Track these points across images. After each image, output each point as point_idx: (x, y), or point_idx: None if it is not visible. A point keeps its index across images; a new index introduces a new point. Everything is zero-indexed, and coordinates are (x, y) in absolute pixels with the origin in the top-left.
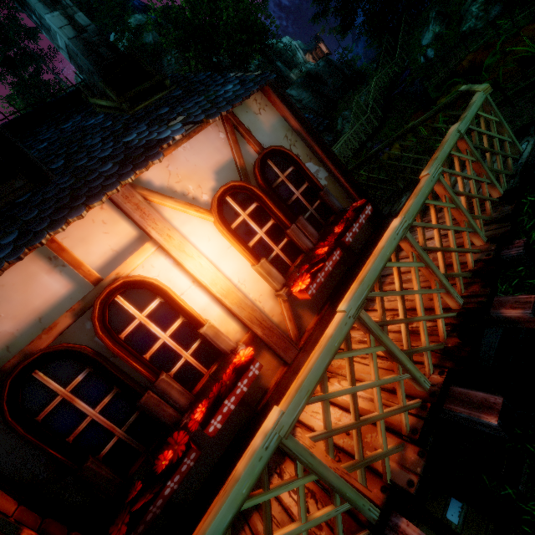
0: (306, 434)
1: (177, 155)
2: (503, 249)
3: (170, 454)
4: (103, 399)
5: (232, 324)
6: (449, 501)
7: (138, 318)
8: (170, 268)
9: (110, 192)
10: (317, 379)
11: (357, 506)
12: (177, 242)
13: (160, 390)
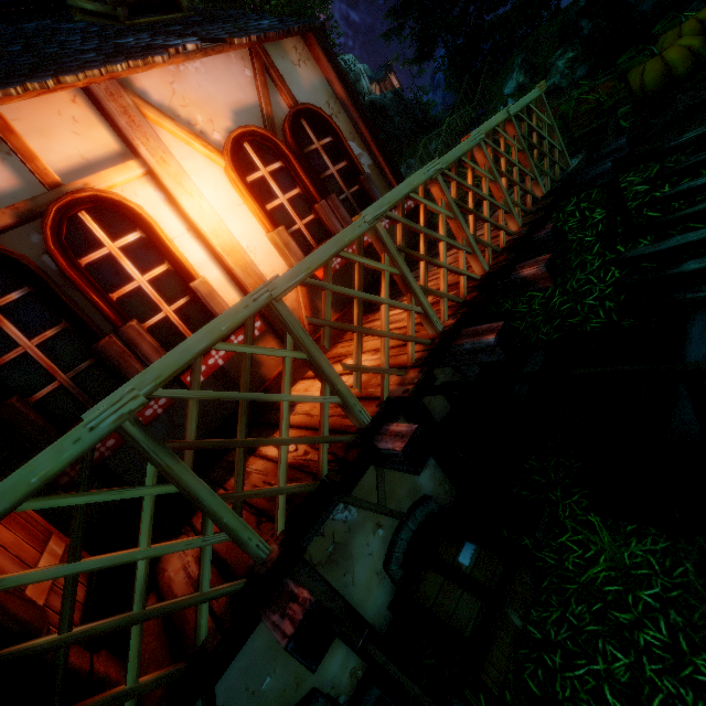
0: (307, 404)
1: (187, 75)
2: (535, 233)
3: None
4: (44, 331)
5: (233, 294)
6: (463, 545)
7: (107, 247)
8: (160, 204)
9: (91, 73)
10: (320, 262)
11: (348, 402)
12: (173, 170)
13: (126, 338)
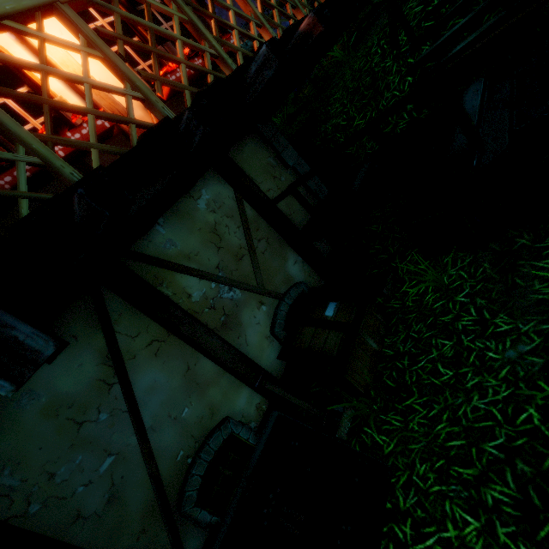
0: None
1: None
2: None
3: None
4: None
5: None
6: (328, 305)
7: None
8: (12, 44)
9: None
10: None
11: (149, 98)
12: None
13: None
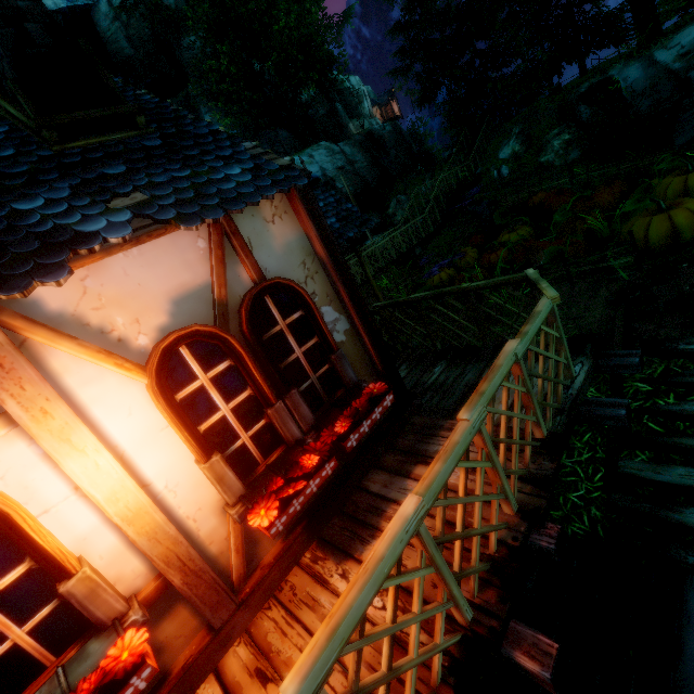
0: None
1: (109, 263)
2: (533, 530)
3: None
4: None
5: (134, 562)
6: None
7: None
8: (35, 463)
9: None
10: None
11: None
12: (59, 422)
13: None
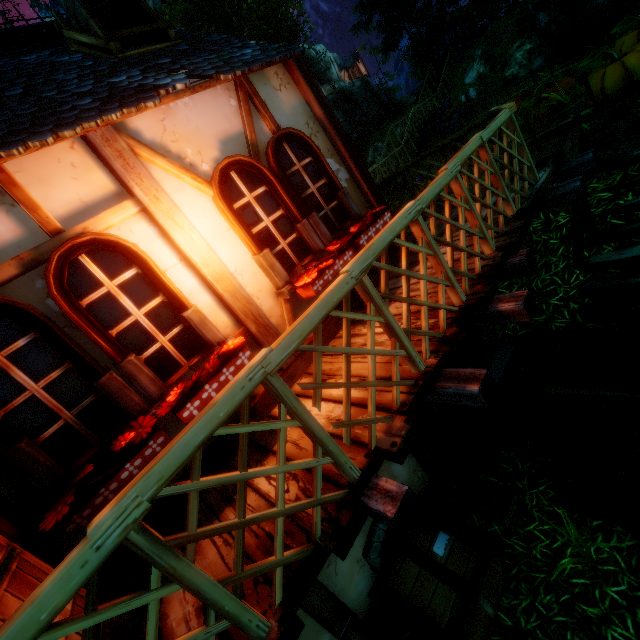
0: (294, 430)
1: (176, 111)
2: (509, 258)
3: (133, 434)
4: (50, 373)
5: (223, 317)
6: (437, 534)
7: (106, 286)
8: (154, 238)
9: (87, 125)
10: (311, 328)
11: (339, 461)
12: (166, 207)
13: (125, 373)
